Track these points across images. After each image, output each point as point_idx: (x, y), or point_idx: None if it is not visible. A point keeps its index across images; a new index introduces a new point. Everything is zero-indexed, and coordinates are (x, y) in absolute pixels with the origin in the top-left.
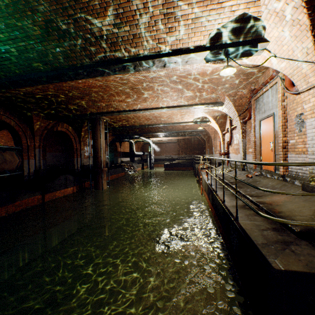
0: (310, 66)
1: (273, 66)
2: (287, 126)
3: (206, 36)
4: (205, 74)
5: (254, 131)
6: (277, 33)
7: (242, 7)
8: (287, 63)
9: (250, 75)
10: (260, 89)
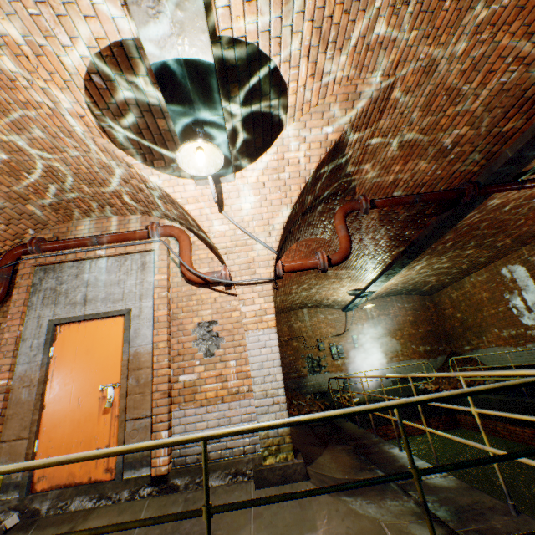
0: (266, 251)
1: (203, 220)
2: (172, 344)
3: (242, 47)
4: (3, 84)
5: (15, 354)
6: (257, 180)
7: (291, 100)
8: (233, 229)
9: (70, 202)
10: (78, 246)
